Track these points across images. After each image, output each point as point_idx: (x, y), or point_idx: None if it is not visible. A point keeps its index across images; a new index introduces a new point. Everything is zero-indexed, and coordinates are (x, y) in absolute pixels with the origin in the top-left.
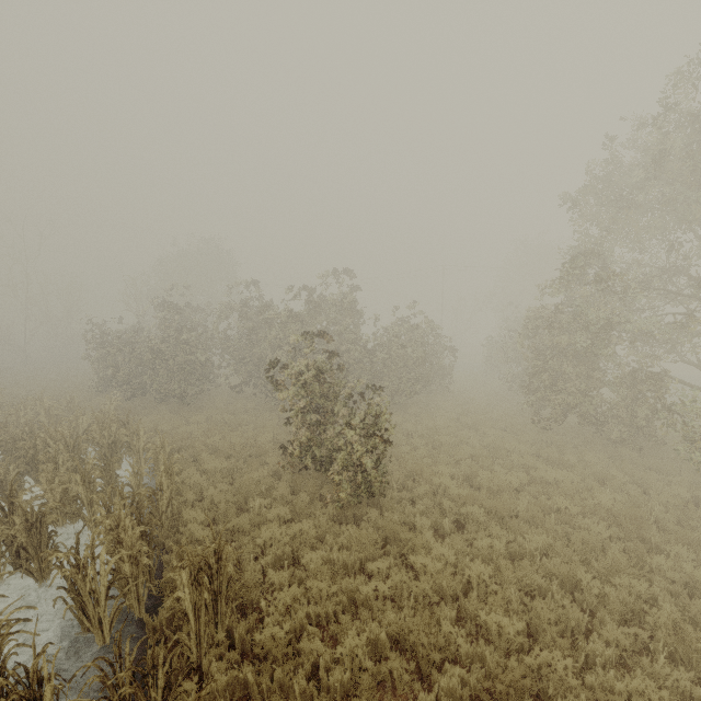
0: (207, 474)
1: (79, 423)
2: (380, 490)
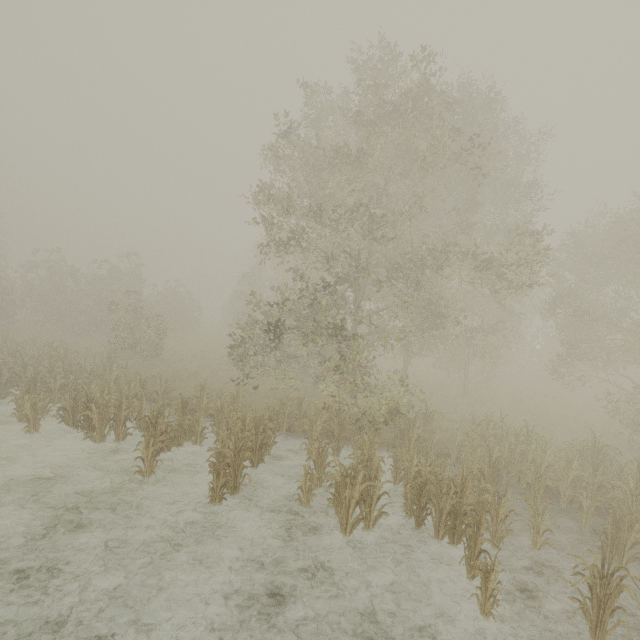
0: None
1: None
2: (160, 352)
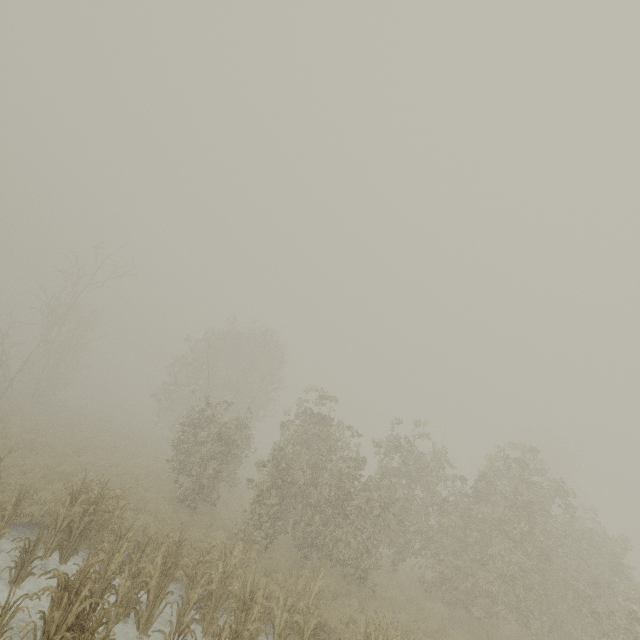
0: None
1: None
2: None
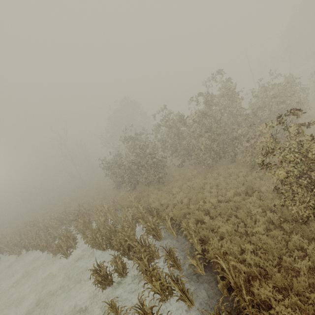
0: (220, 234)
1: (127, 216)
2: None
